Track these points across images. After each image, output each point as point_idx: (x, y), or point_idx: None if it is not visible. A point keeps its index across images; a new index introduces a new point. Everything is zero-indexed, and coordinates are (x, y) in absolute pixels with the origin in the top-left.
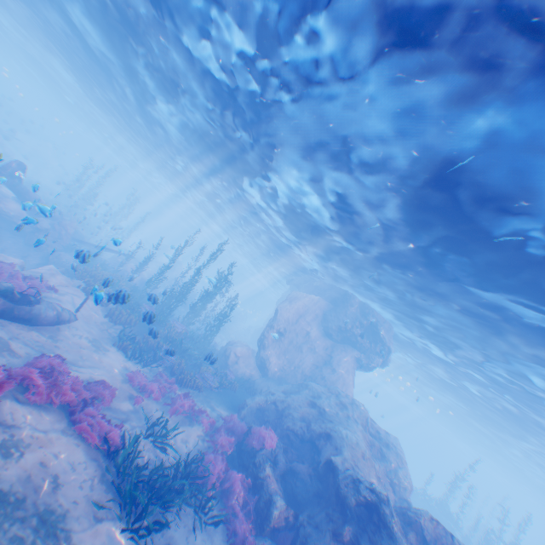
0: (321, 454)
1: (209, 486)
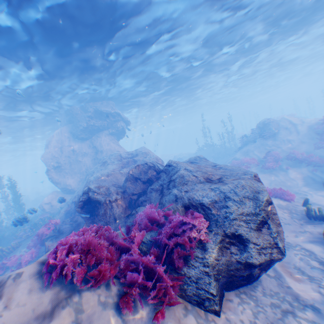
0: None
1: None
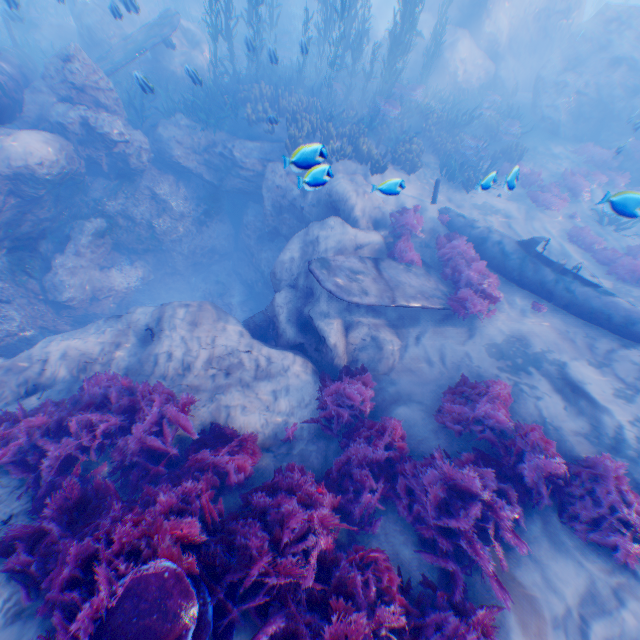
0: None
1: None
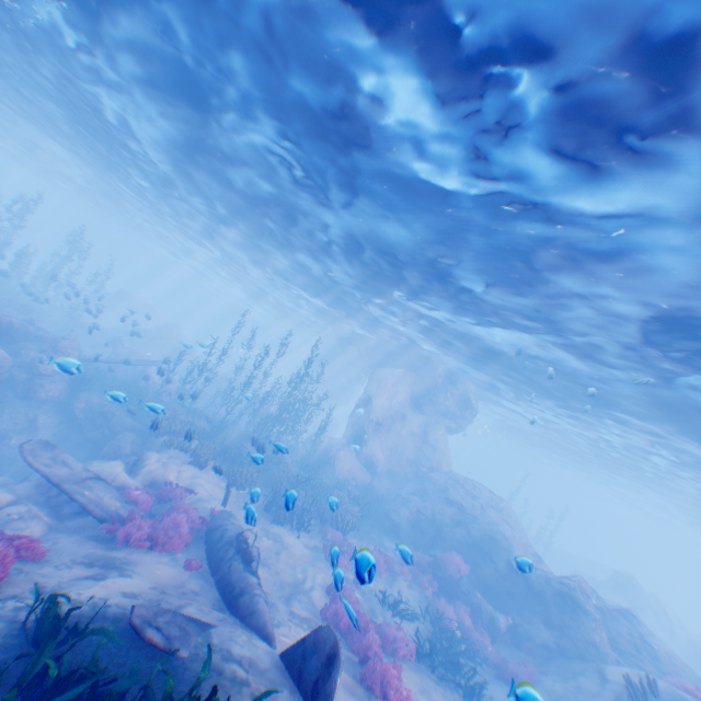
0: (495, 557)
1: (455, 630)
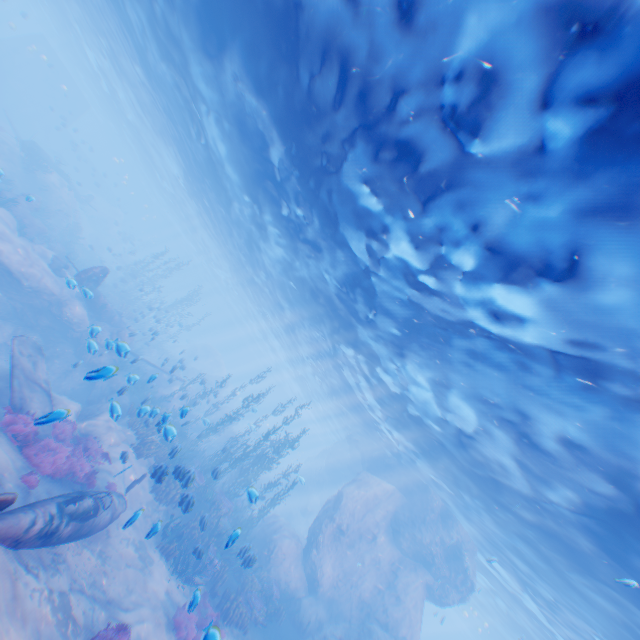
0: None
1: None
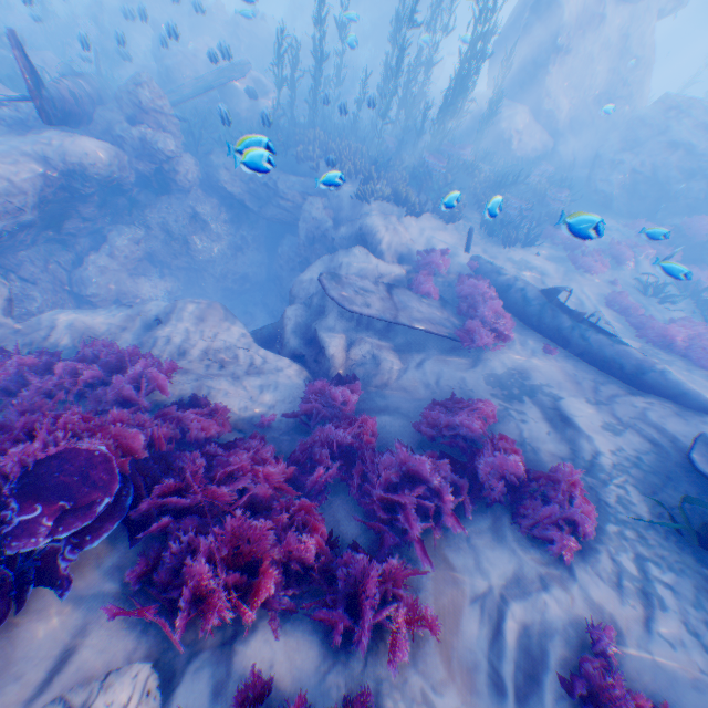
0: None
1: None
